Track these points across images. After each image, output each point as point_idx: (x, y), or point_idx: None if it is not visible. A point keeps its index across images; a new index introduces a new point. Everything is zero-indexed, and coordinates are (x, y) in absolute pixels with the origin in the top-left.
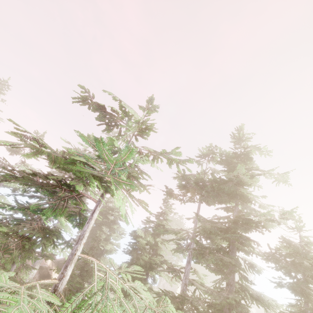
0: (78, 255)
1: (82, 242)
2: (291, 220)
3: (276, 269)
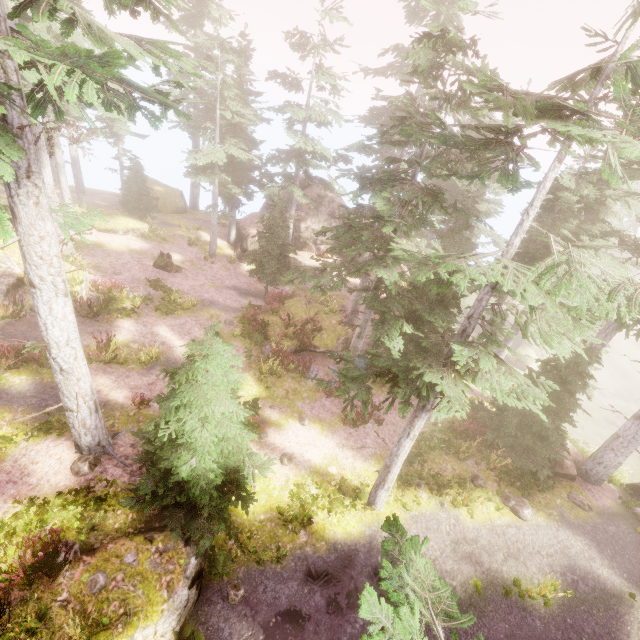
0: (527, 226)
1: (533, 212)
2: None
3: None
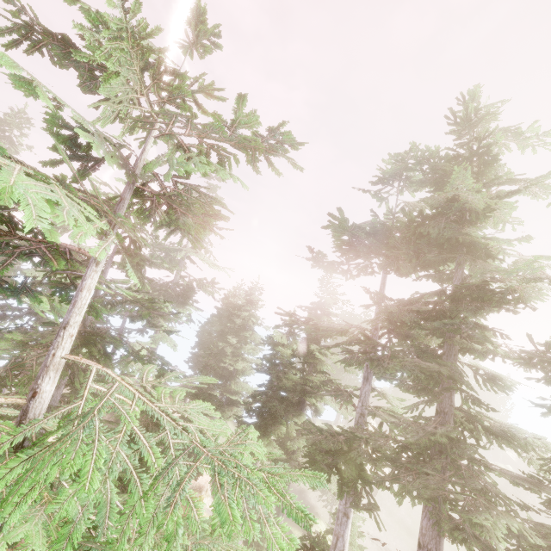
0: (60, 356)
1: (66, 333)
2: None
3: (546, 382)
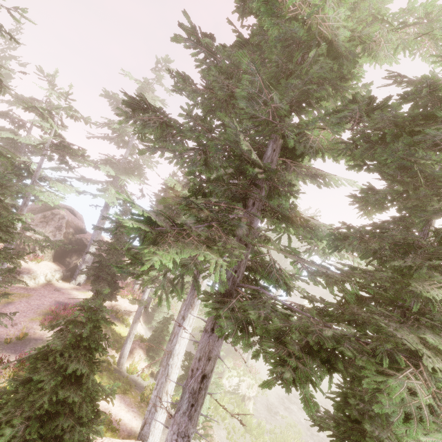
0: None
1: None
2: None
3: (368, 168)
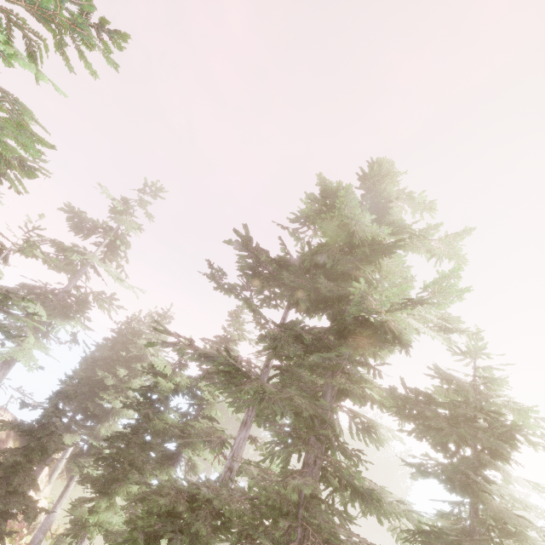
0: None
1: None
2: (460, 334)
3: (417, 436)
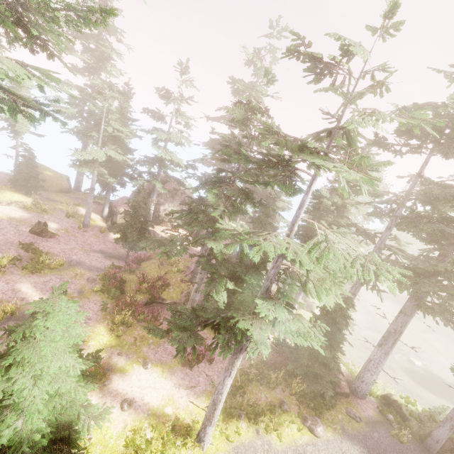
0: (300, 217)
1: (303, 209)
2: None
3: None
